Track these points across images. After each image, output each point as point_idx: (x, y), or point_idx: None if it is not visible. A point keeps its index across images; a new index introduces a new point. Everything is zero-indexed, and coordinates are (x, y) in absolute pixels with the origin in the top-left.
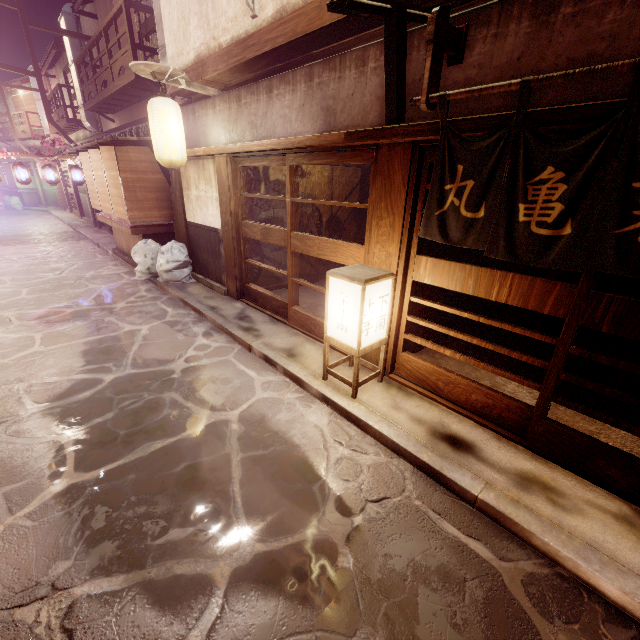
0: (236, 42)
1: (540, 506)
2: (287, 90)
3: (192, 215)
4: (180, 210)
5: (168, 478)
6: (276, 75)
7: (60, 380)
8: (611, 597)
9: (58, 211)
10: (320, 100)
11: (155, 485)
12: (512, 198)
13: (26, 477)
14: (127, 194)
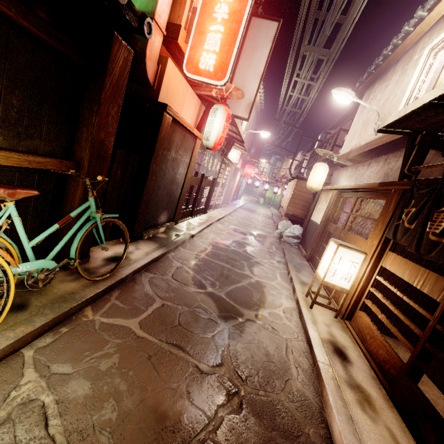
0: (364, 144)
1: (348, 393)
2: (375, 165)
3: (313, 216)
4: (310, 213)
5: (220, 271)
6: (374, 158)
7: (221, 241)
8: (335, 436)
9: (273, 208)
10: (385, 170)
11: (216, 269)
12: (428, 219)
13: (195, 248)
14: (291, 199)
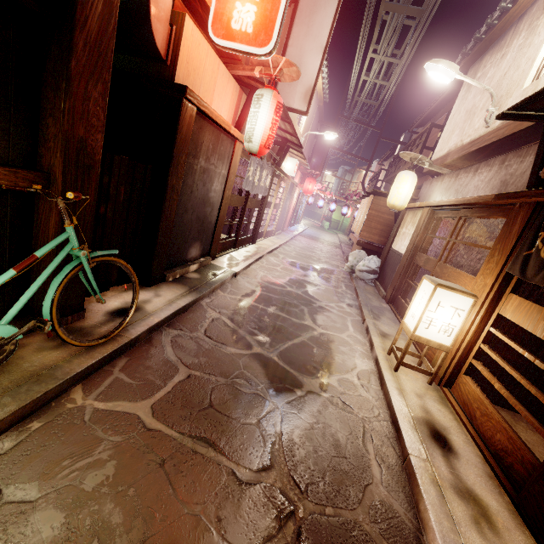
0: (469, 142)
1: (457, 506)
2: (486, 170)
3: (395, 244)
4: (391, 240)
5: (272, 322)
6: (484, 161)
7: (274, 279)
8: None
9: (341, 234)
10: (502, 176)
11: (266, 319)
12: None
13: (239, 291)
14: (366, 222)
